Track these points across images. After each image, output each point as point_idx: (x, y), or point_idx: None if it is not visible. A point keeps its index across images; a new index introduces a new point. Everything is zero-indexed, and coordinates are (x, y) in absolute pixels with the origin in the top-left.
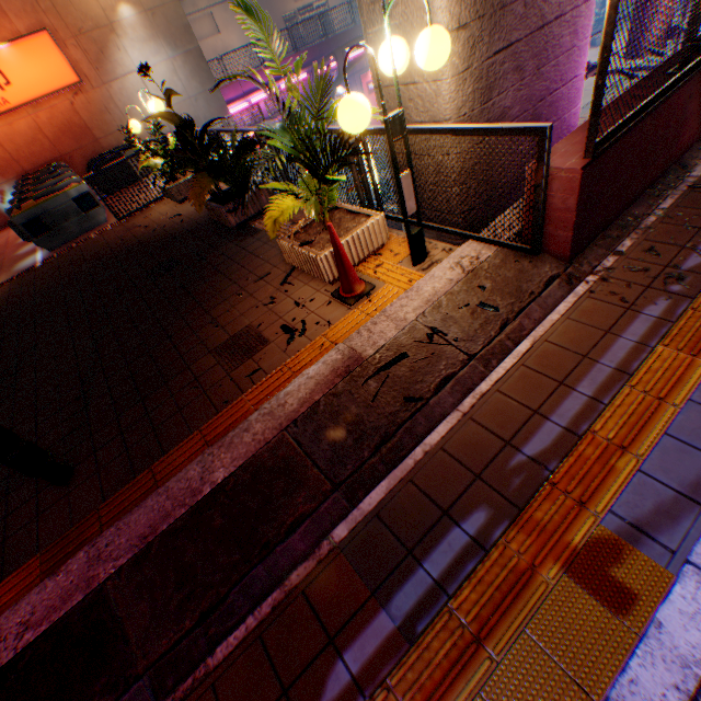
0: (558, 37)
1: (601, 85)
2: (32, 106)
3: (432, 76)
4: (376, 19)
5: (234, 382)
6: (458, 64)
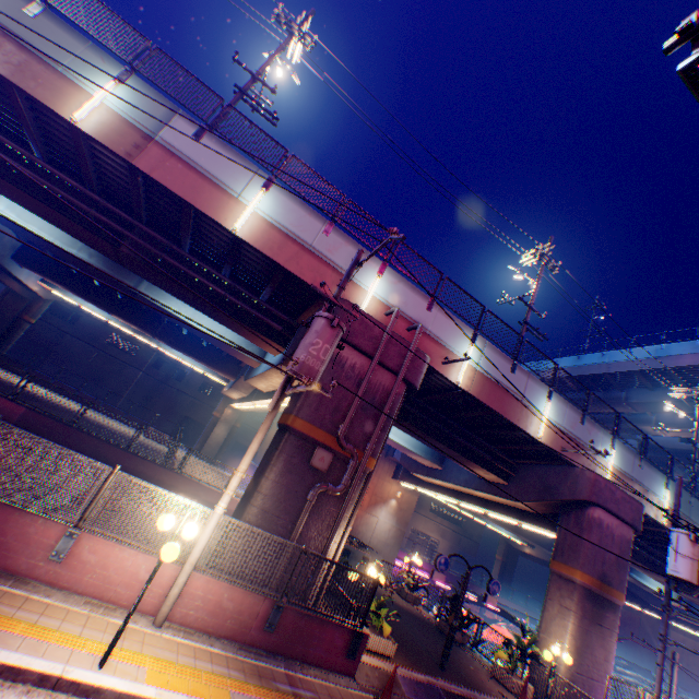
0: (595, 685)
1: (604, 697)
2: None
3: (557, 660)
4: (544, 632)
5: (487, 689)
6: (566, 664)
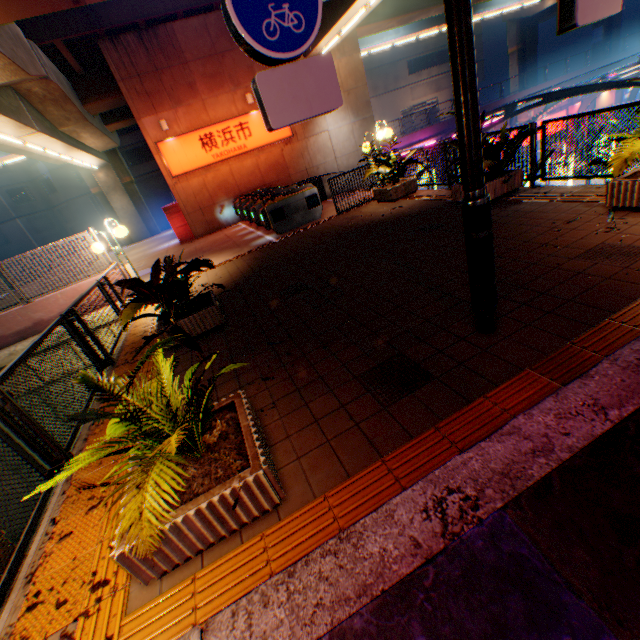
0: None
1: None
2: (257, 151)
3: None
4: None
5: None
6: None
